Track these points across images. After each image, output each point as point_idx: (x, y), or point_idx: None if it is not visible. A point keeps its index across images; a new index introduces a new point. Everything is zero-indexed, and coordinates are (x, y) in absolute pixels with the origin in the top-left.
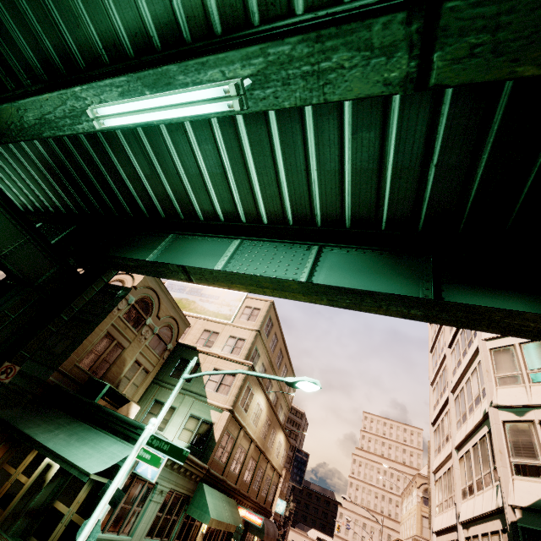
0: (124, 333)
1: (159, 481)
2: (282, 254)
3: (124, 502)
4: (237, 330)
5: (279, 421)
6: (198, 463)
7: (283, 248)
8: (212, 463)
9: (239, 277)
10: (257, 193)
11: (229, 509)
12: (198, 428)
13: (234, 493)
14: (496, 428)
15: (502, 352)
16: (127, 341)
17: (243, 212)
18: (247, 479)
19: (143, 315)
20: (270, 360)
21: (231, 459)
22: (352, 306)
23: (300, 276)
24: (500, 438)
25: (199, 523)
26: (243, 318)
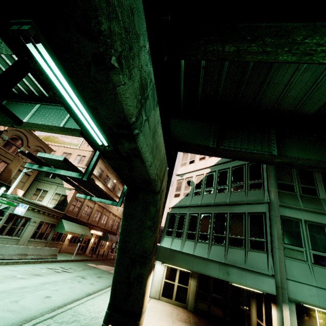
0: (6, 156)
1: (32, 217)
2: (57, 112)
3: (12, 225)
4: (82, 151)
5: (115, 195)
6: (57, 211)
7: (59, 109)
8: (68, 212)
9: (32, 124)
10: (34, 80)
11: (82, 229)
12: (59, 198)
13: (86, 224)
14: (174, 183)
15: (185, 153)
16: (9, 160)
17: (34, 90)
18: (96, 219)
19: (17, 146)
20: (105, 166)
21: (81, 210)
22: (80, 136)
23: (61, 123)
24: (174, 186)
25: (66, 235)
26: (85, 145)
